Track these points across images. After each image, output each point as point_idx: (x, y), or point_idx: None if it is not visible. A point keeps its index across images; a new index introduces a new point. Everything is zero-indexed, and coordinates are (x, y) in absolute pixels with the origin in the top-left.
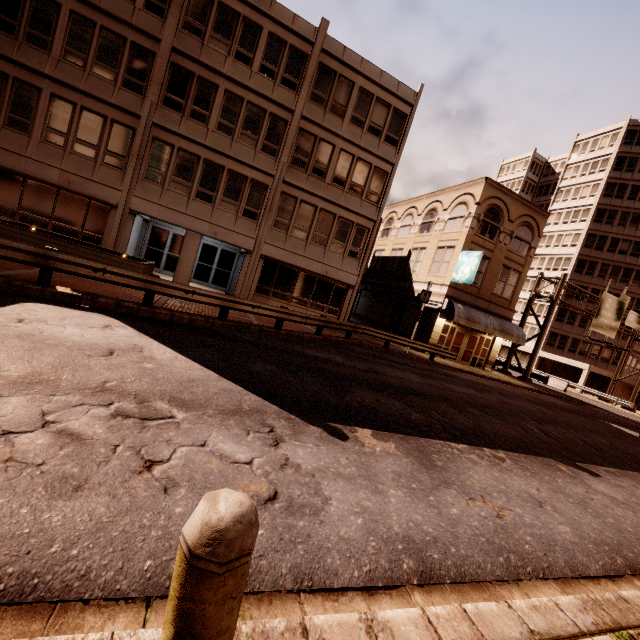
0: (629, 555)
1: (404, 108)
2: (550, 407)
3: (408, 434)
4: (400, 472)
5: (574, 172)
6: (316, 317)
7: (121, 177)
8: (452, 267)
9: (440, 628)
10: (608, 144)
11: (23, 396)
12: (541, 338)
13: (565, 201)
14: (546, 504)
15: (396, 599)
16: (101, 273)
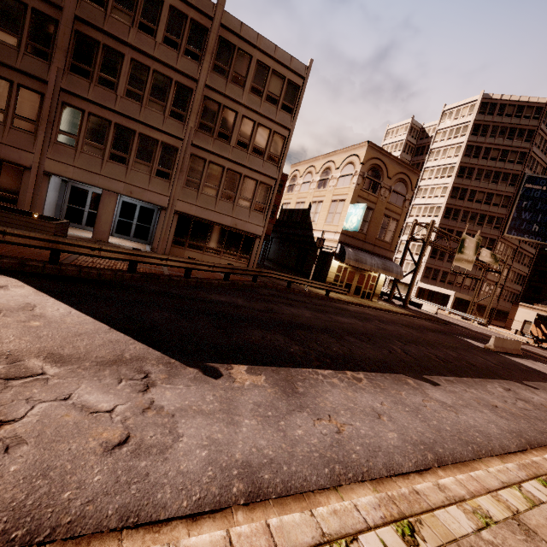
0: (439, 451)
1: (297, 80)
2: (418, 329)
3: (281, 366)
4: (261, 402)
5: (442, 136)
6: (222, 265)
7: (32, 140)
8: (343, 217)
9: (238, 546)
10: (467, 113)
11: None
12: (416, 273)
13: (436, 160)
14: (384, 415)
15: (218, 521)
16: (1, 235)
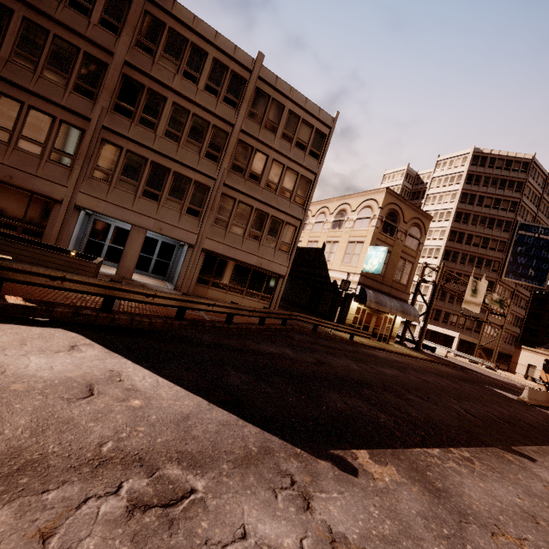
0: None
1: (324, 129)
2: (450, 378)
3: (393, 447)
4: (423, 512)
5: (438, 183)
6: (261, 309)
7: (67, 174)
8: (362, 259)
9: None
10: (460, 164)
11: (7, 506)
12: (429, 315)
13: (433, 205)
14: (538, 517)
15: None
16: (59, 281)
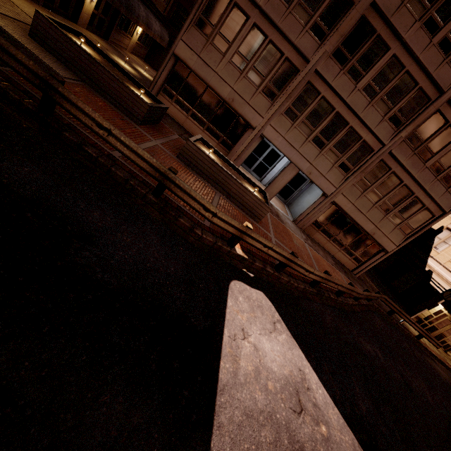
0: None
1: None
2: None
3: None
4: None
5: None
6: (366, 293)
7: (268, 107)
8: None
9: None
10: None
11: None
12: None
13: None
14: None
15: None
16: (267, 248)
